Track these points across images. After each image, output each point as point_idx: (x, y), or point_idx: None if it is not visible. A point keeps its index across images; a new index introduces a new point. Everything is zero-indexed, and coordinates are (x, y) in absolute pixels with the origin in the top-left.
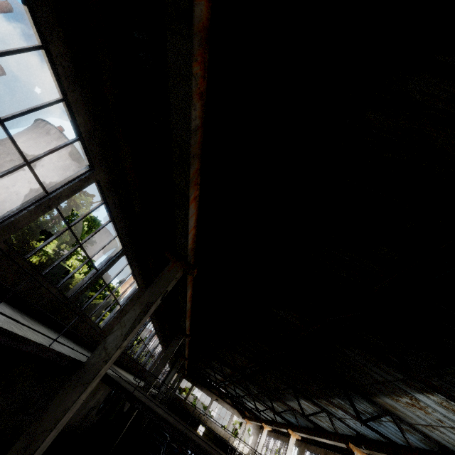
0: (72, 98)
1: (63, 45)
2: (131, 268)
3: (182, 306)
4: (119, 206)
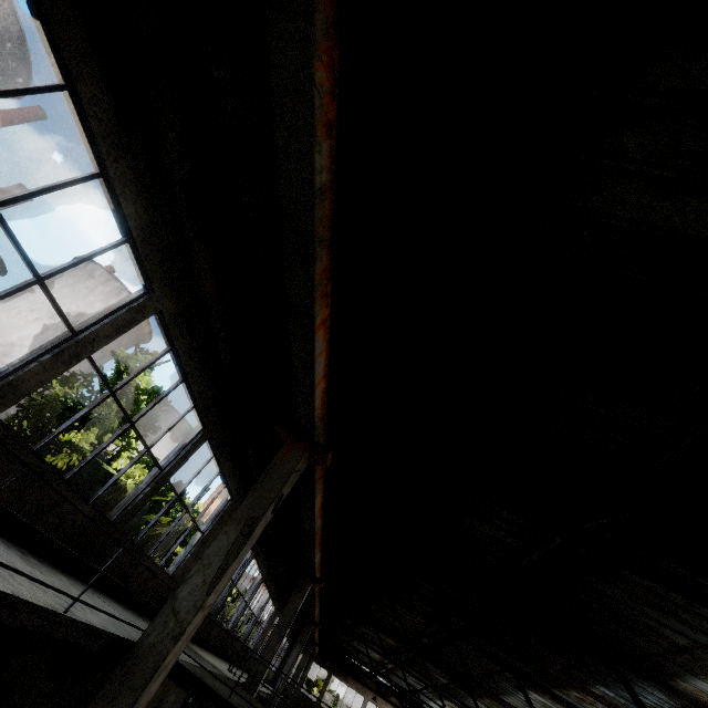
0: (115, 172)
1: (100, 85)
2: (219, 464)
3: (307, 526)
4: (195, 355)
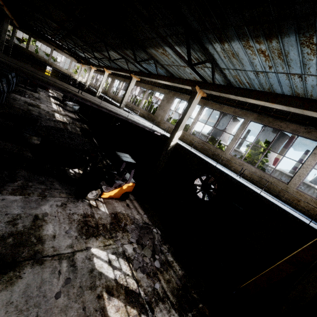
0: None
1: None
2: None
3: None
4: None
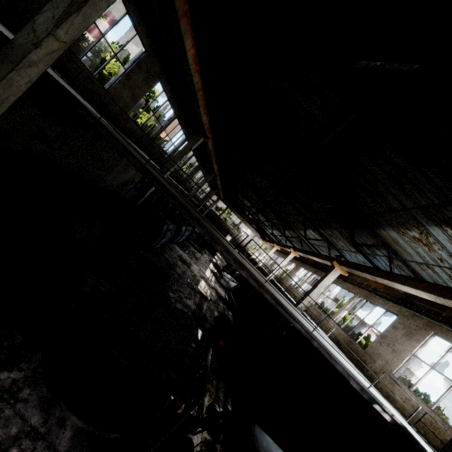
0: None
1: None
2: (123, 1)
3: (189, 80)
4: None
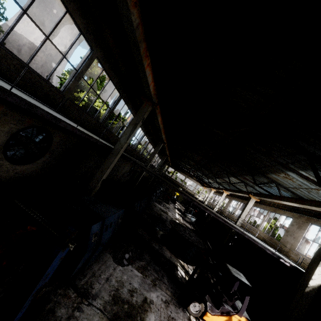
0: (71, 8)
1: None
2: (127, 106)
3: (158, 127)
4: (112, 70)
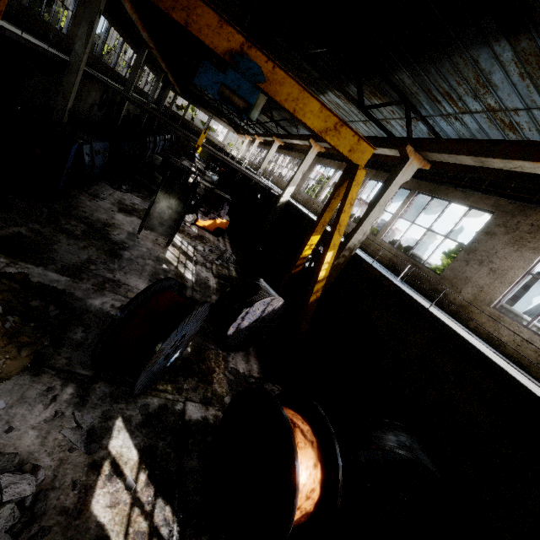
0: None
1: None
2: None
3: (129, 18)
4: None
